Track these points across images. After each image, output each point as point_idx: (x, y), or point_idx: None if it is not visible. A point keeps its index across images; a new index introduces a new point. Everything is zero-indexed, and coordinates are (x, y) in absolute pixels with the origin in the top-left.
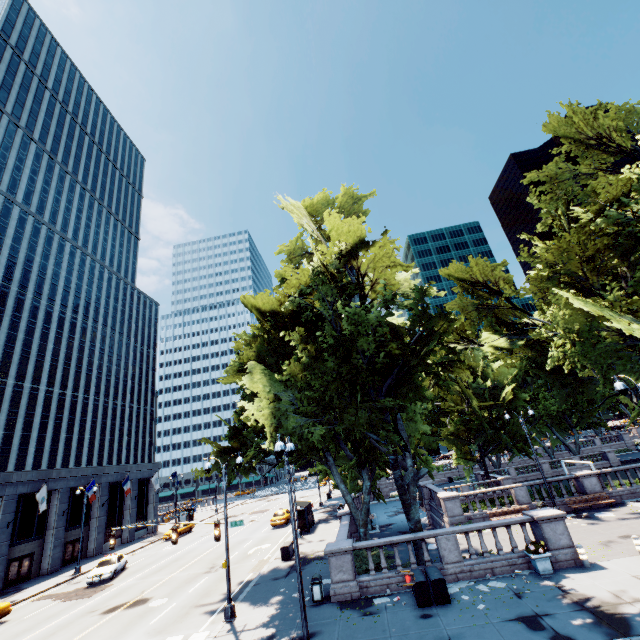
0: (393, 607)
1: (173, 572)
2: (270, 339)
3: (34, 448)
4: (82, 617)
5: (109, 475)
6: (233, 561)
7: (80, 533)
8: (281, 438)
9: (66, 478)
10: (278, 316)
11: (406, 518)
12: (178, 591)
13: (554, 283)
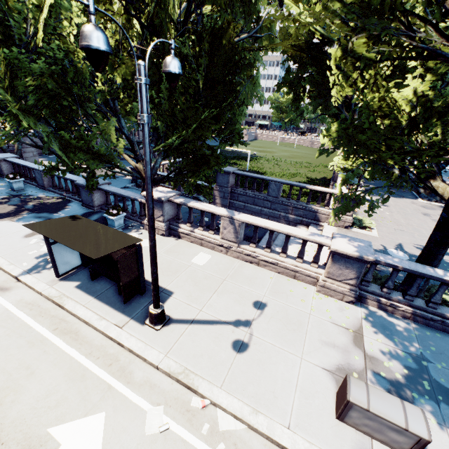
0: None
1: None
2: None
3: None
4: None
5: None
6: None
7: None
8: None
9: None
10: None
11: None
12: None
13: None
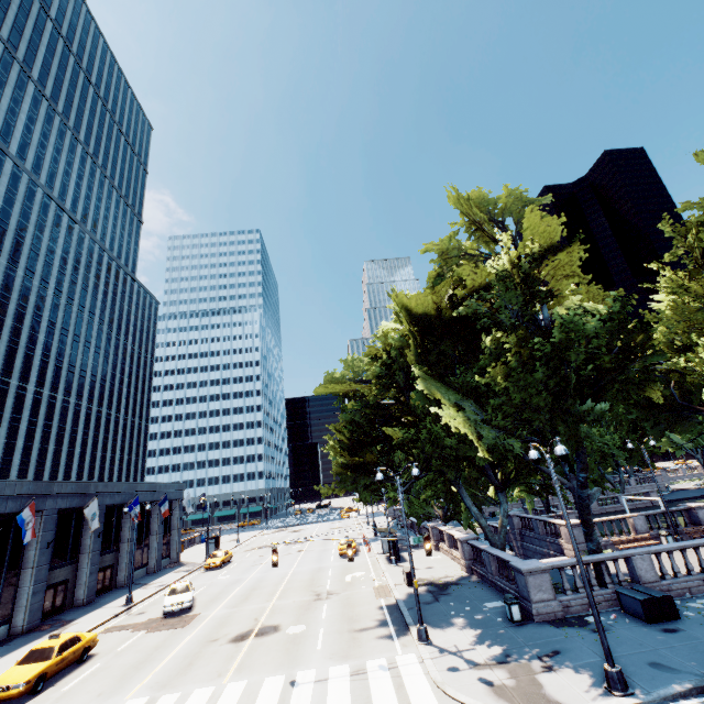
0: (618, 624)
1: (269, 600)
2: (417, 345)
3: (19, 460)
4: (207, 646)
5: (140, 494)
6: (337, 588)
7: (110, 559)
8: (550, 442)
9: (102, 494)
10: (438, 319)
11: (587, 539)
12: (307, 618)
13: (703, 314)
